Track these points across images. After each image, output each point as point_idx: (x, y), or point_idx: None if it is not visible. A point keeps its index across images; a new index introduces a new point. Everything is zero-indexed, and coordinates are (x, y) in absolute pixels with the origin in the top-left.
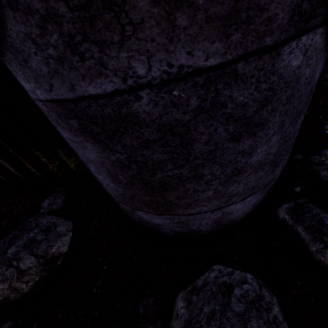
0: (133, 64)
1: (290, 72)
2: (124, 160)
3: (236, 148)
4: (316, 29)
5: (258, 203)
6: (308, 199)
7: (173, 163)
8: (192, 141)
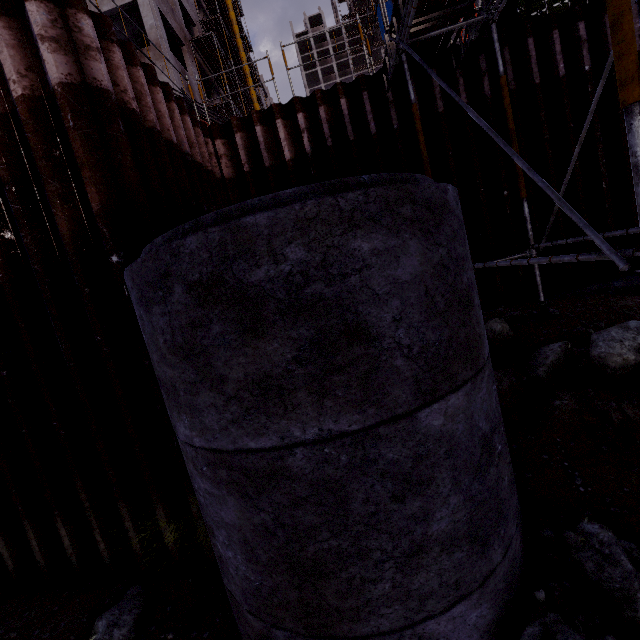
0: (291, 428)
1: (436, 429)
2: (270, 523)
3: (404, 511)
4: (446, 396)
5: (484, 624)
6: (565, 618)
7: (329, 528)
8: (348, 500)
